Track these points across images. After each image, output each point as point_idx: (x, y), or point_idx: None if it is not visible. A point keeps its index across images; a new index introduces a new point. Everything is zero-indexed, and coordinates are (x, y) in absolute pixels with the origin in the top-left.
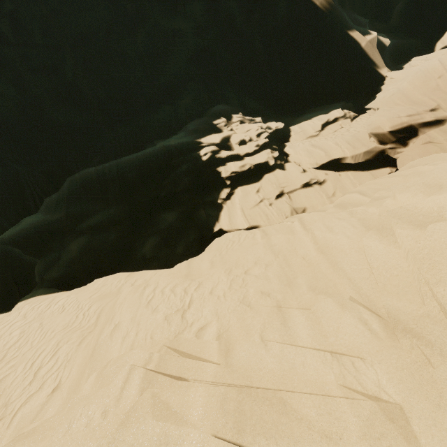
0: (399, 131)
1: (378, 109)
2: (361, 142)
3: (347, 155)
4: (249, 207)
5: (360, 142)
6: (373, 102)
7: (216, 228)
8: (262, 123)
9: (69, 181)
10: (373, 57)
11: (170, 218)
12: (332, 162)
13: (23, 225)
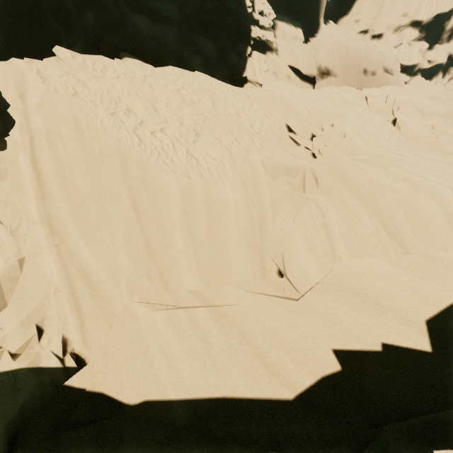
0: (326, 68)
1: (319, 47)
2: (311, 63)
3: (305, 67)
4: (263, 70)
5: (311, 63)
6: (314, 39)
7: (245, 75)
8: (269, 4)
9: None
10: (323, 3)
11: (212, 47)
12: (296, 67)
13: None
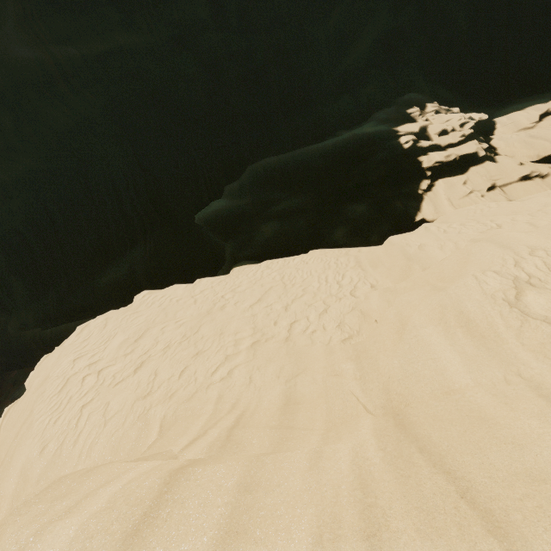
0: None
1: None
2: None
3: None
4: (458, 197)
5: None
6: None
7: (418, 218)
8: (463, 114)
9: (250, 169)
10: None
11: (361, 208)
12: None
13: (216, 207)
